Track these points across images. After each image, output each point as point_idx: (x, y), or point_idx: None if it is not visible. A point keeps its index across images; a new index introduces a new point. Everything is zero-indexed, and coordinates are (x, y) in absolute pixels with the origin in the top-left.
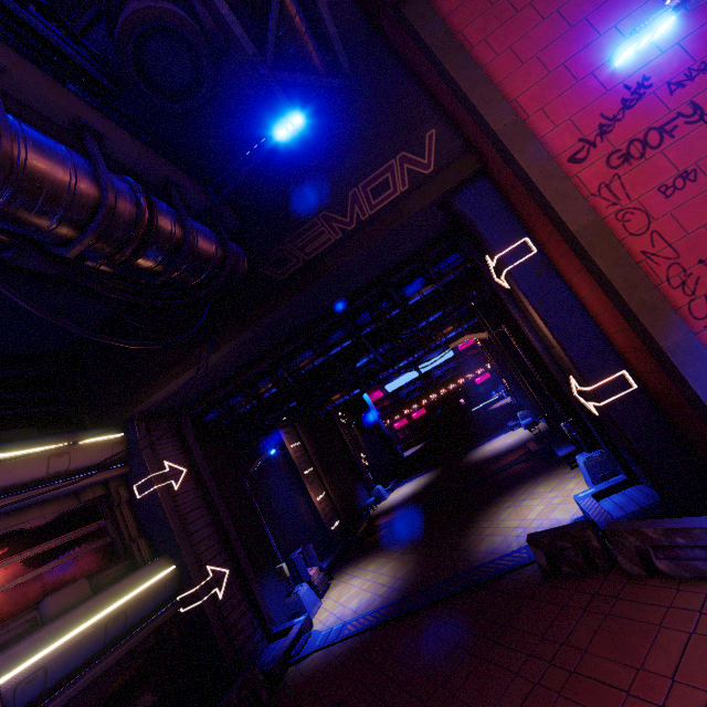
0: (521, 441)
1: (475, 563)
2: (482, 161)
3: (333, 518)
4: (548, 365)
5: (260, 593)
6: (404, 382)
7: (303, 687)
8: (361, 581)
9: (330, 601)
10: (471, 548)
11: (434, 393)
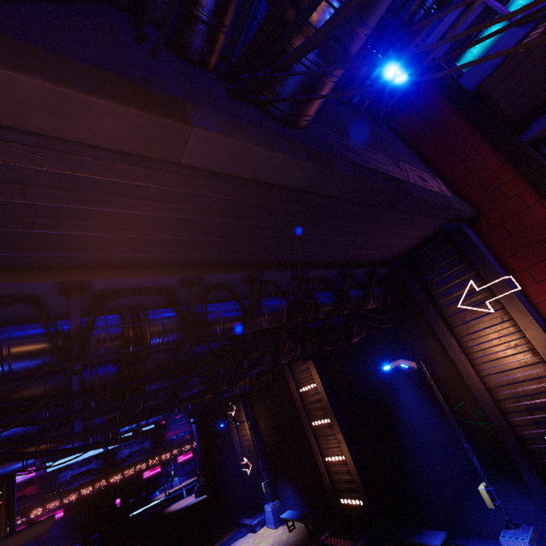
0: (290, 543)
1: None
2: (479, 213)
3: None
4: (488, 406)
5: None
6: (78, 458)
7: None
8: None
9: None
10: None
11: (89, 486)
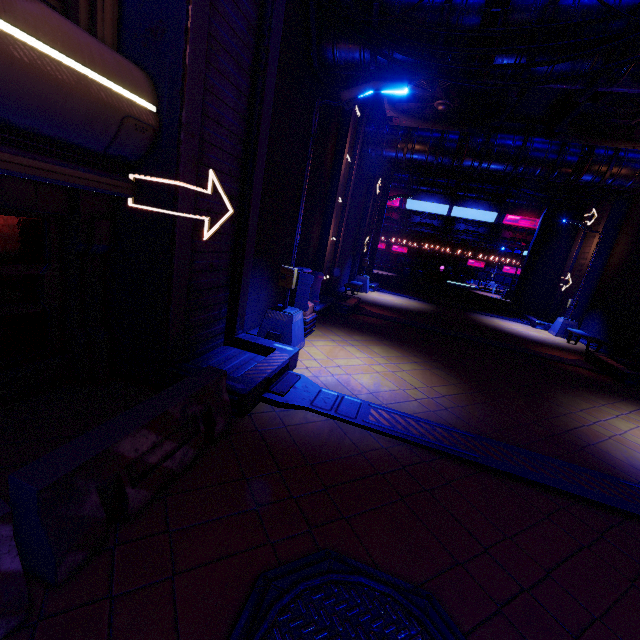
0: (560, 344)
1: (624, 474)
2: None
3: (327, 269)
4: None
5: (247, 280)
6: (427, 211)
7: (298, 464)
8: (367, 358)
9: (318, 351)
10: (584, 438)
11: (427, 244)
